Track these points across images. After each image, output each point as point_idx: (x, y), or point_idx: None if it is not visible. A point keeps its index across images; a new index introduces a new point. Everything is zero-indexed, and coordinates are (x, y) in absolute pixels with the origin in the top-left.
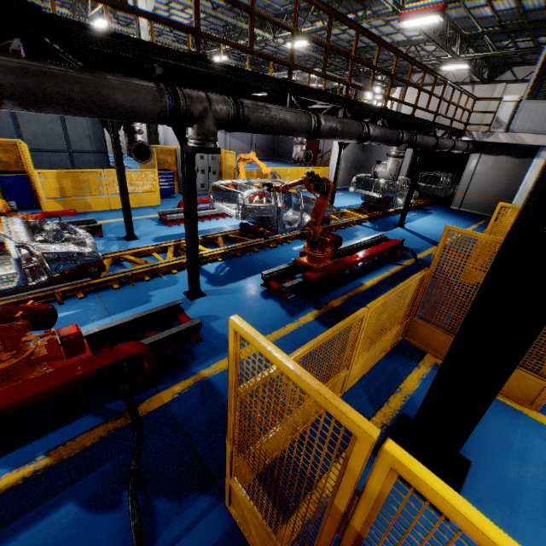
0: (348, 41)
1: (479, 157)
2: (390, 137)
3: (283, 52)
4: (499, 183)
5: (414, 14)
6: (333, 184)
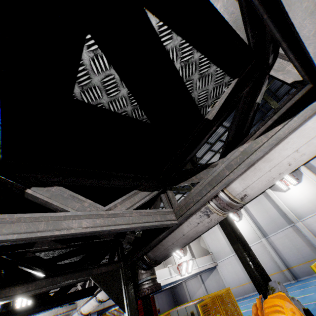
0: None
1: None
2: None
3: None
4: None
5: None
6: None
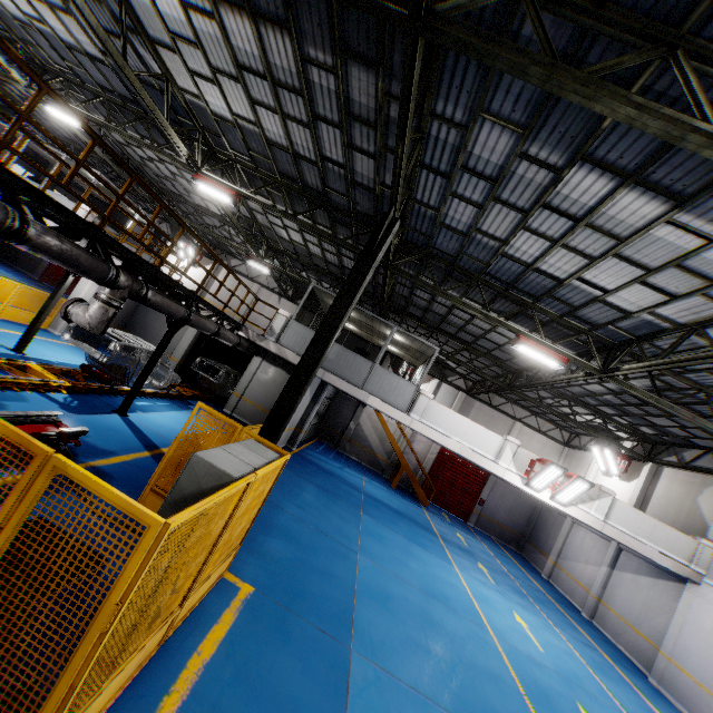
0: (158, 174)
1: (261, 362)
2: (86, 265)
3: (67, 128)
4: (273, 396)
5: (209, 181)
6: (37, 319)
